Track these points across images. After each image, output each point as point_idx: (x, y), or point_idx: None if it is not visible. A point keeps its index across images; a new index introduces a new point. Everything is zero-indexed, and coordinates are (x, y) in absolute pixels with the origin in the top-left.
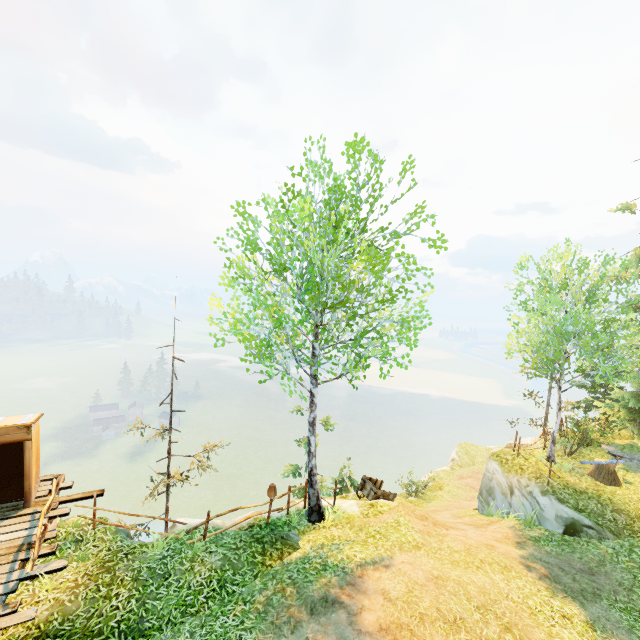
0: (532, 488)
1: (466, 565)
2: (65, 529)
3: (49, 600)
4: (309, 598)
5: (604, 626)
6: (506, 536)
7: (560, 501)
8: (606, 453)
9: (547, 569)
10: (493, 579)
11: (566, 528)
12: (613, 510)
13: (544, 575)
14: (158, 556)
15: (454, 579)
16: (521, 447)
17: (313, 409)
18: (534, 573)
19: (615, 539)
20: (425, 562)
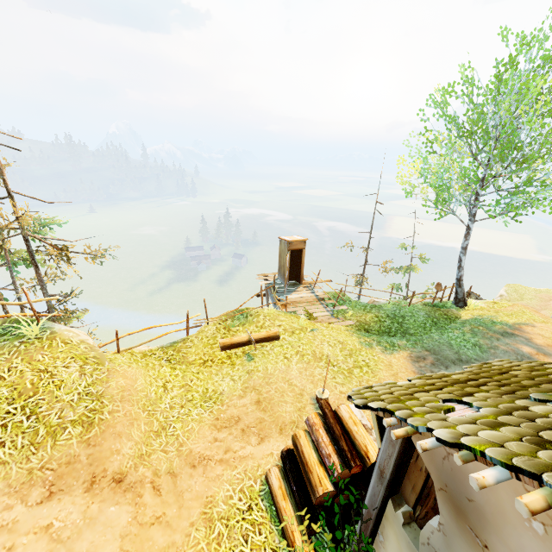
0: None
1: None
2: (330, 295)
3: (353, 319)
4: (496, 331)
5: None
6: None
7: None
8: None
9: None
10: None
11: None
12: None
13: None
14: (390, 309)
15: None
16: None
17: (467, 238)
18: None
19: None
20: None
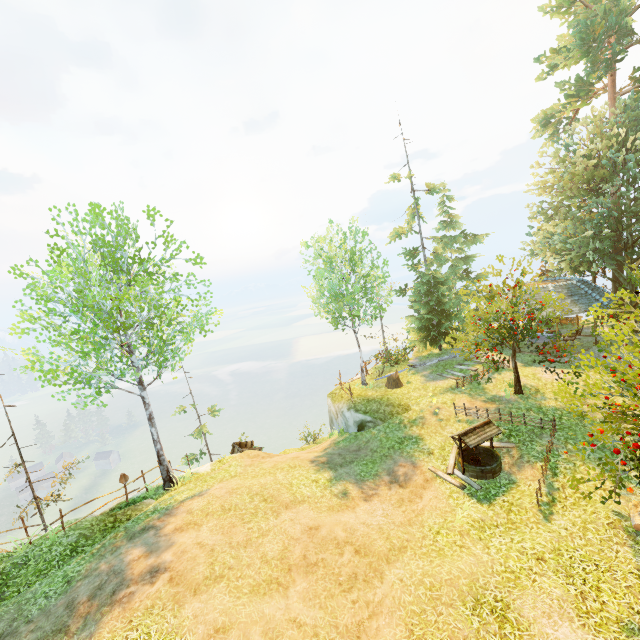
0: (344, 408)
1: (263, 475)
2: None
3: None
4: (132, 533)
5: (341, 477)
6: (323, 447)
7: (356, 411)
8: (408, 366)
9: (328, 458)
10: (277, 476)
11: (358, 428)
12: (386, 405)
13: (321, 462)
14: (22, 554)
15: (247, 486)
16: (346, 381)
17: (147, 408)
18: (314, 463)
19: (382, 423)
20: (233, 483)
